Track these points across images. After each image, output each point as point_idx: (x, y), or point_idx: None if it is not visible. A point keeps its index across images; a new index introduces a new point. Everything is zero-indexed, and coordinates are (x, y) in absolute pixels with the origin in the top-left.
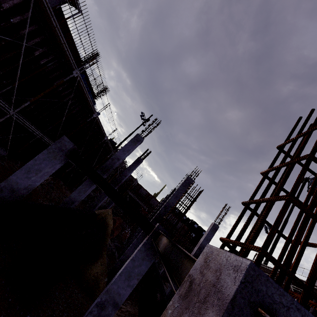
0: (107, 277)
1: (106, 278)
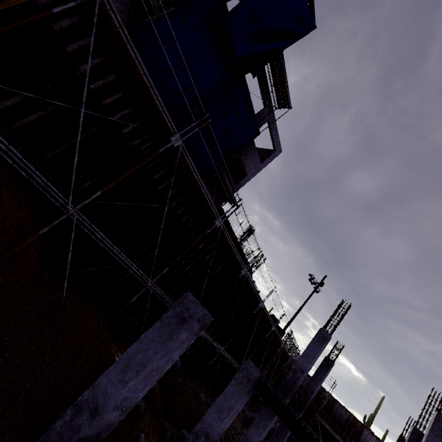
0: None
1: None
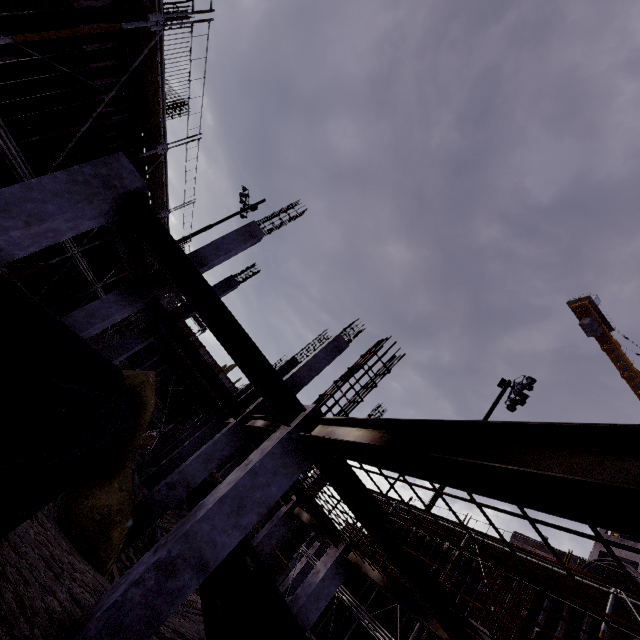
0: (132, 518)
1: (131, 519)
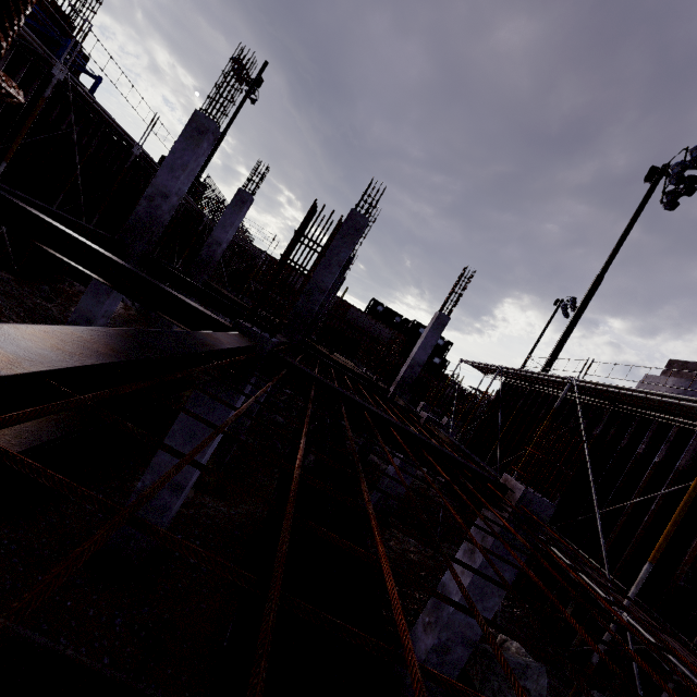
0: None
1: None
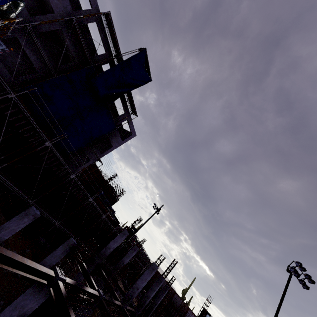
0: None
1: None
